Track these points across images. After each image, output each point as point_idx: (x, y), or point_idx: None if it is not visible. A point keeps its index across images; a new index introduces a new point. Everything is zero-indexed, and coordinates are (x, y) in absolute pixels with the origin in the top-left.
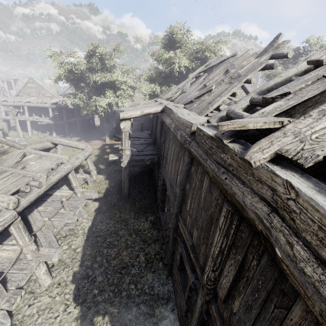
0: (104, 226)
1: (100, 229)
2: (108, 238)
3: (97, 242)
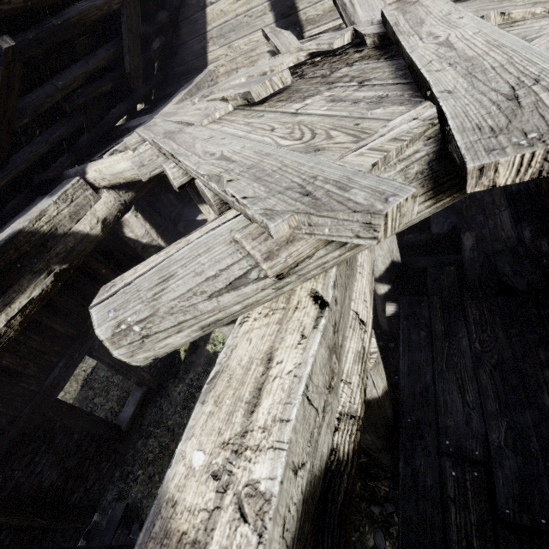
0: (103, 373)
1: (98, 376)
2: (97, 395)
3: (87, 397)
